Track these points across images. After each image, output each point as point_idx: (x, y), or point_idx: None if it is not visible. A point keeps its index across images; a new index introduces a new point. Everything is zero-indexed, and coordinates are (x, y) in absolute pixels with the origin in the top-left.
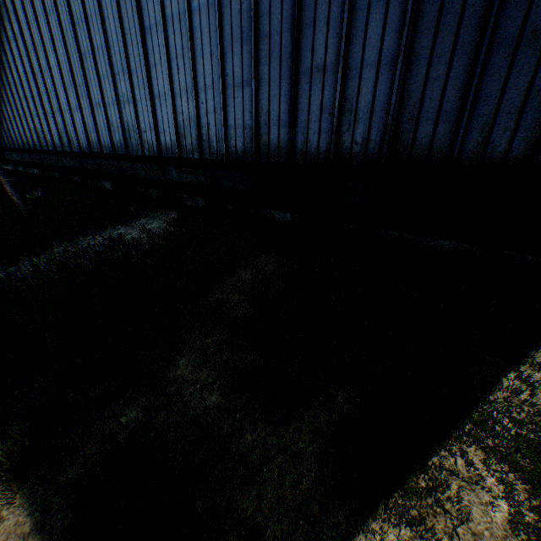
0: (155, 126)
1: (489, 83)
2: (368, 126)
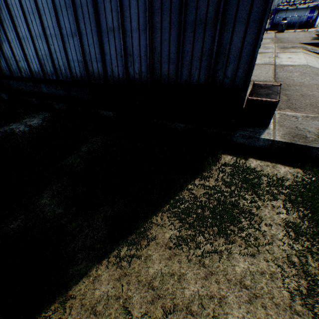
0: (26, 58)
1: (187, 45)
2: (140, 64)
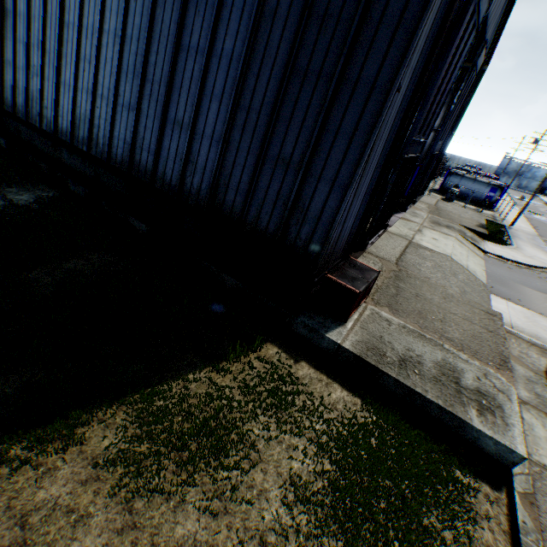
0: (57, 108)
1: (263, 180)
2: (201, 178)
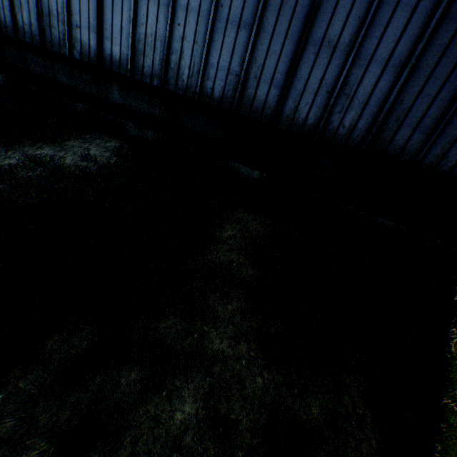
0: (99, 26)
1: None
2: (358, 114)
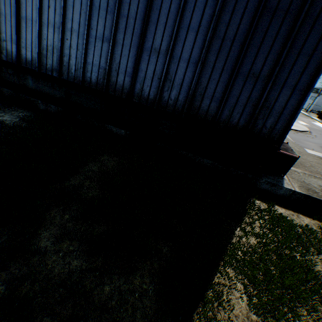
0: (18, 40)
1: (235, 89)
2: (178, 92)
